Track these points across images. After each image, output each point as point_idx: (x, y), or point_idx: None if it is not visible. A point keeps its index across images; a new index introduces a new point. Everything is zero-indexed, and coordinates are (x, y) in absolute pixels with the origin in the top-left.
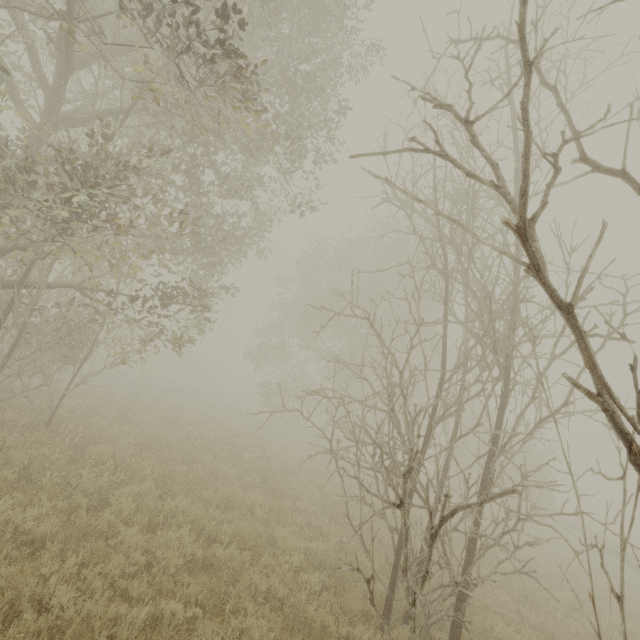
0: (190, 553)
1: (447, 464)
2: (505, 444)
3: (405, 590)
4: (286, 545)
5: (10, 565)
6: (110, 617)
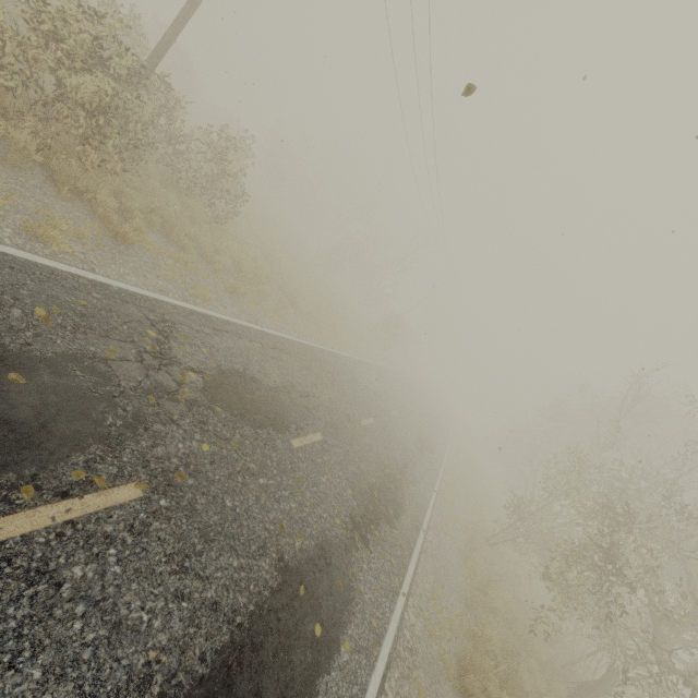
0: None
1: None
2: None
3: None
4: None
5: None
6: None
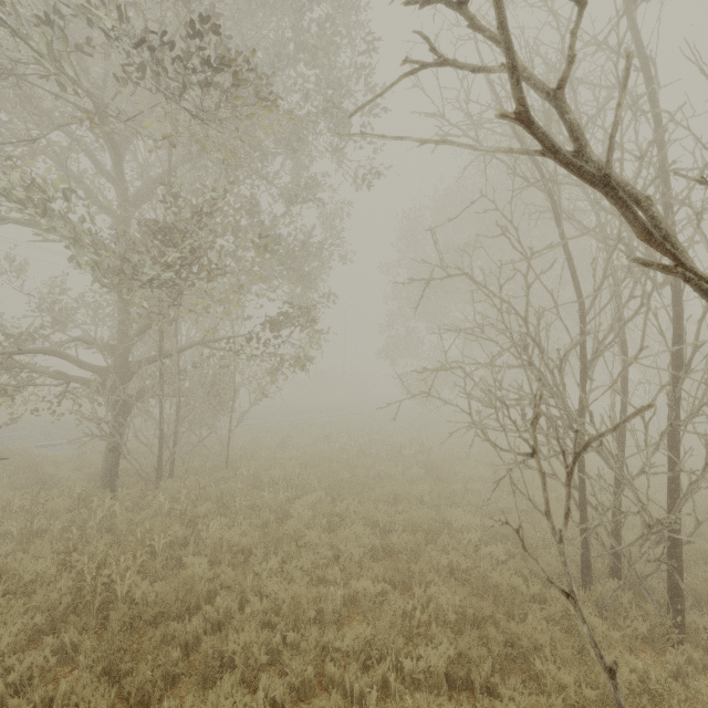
0: (370, 543)
1: (624, 405)
2: (689, 361)
3: (551, 530)
4: (461, 524)
5: (234, 570)
6: (313, 596)
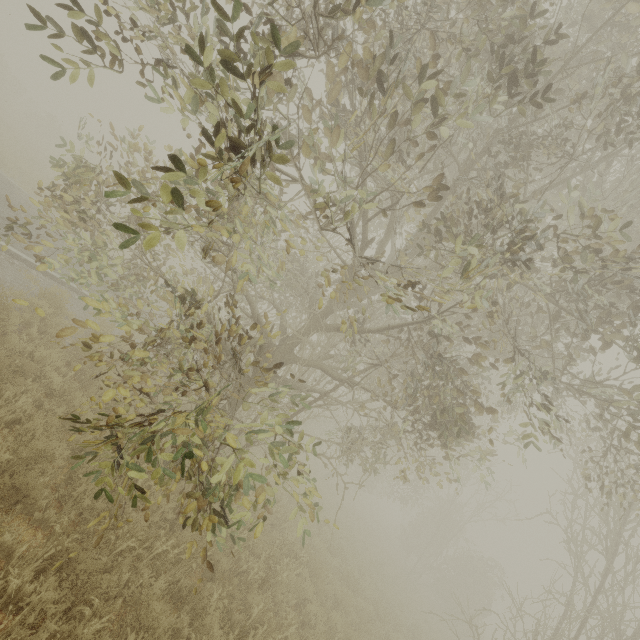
0: None
1: None
2: None
3: None
4: None
5: None
6: None
